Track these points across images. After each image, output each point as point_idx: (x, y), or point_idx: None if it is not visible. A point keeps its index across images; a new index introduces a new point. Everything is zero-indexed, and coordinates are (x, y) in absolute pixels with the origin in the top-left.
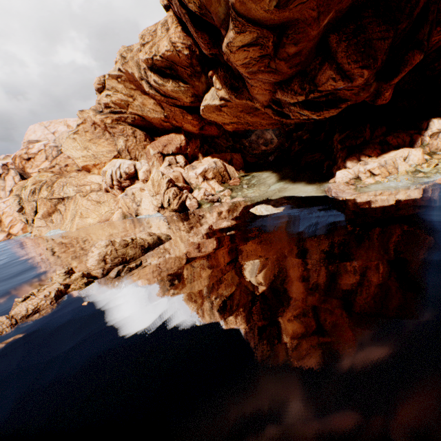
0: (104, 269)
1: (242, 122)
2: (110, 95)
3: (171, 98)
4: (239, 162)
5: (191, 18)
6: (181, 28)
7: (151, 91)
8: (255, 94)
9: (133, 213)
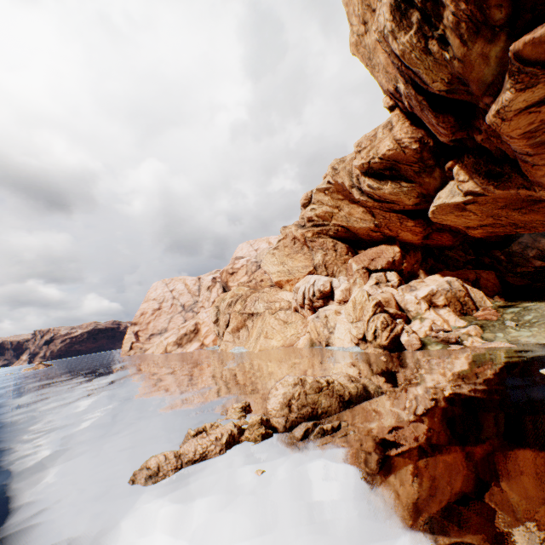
0: (287, 419)
1: (503, 224)
2: (315, 208)
3: (387, 203)
4: (491, 283)
5: (430, 103)
6: (409, 123)
7: (361, 198)
8: (540, 177)
9: (322, 341)
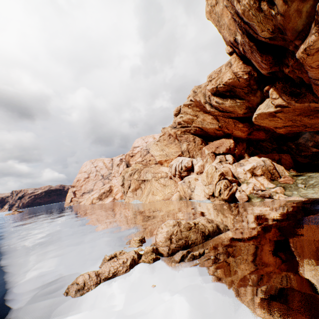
0: (169, 248)
1: (298, 125)
2: (182, 116)
3: (227, 112)
4: (288, 161)
5: (258, 47)
6: (242, 62)
7: (211, 110)
8: None
9: (187, 196)
